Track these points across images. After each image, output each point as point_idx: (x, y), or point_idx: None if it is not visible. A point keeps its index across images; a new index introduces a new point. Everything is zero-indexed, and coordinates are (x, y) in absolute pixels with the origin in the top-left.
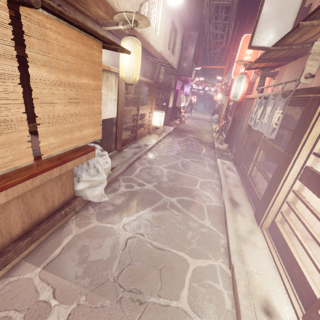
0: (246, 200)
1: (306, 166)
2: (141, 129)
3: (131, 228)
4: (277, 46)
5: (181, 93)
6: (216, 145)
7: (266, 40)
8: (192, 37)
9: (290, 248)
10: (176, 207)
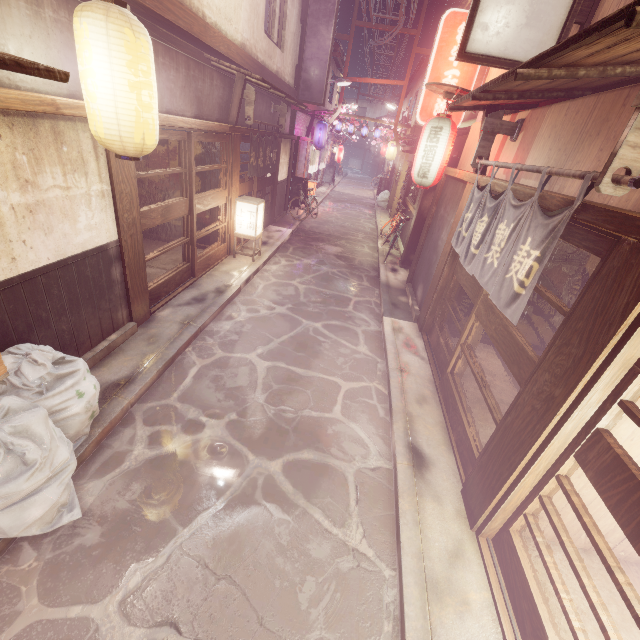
0: (444, 443)
1: (598, 430)
2: (210, 242)
3: (144, 608)
4: (537, 67)
5: (307, 144)
6: (383, 275)
7: (505, 37)
8: (326, 3)
9: (548, 634)
10: (279, 494)
